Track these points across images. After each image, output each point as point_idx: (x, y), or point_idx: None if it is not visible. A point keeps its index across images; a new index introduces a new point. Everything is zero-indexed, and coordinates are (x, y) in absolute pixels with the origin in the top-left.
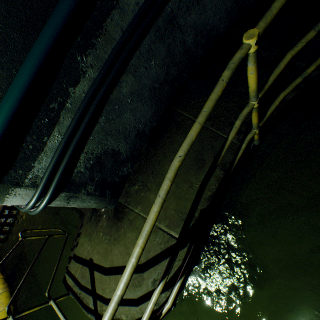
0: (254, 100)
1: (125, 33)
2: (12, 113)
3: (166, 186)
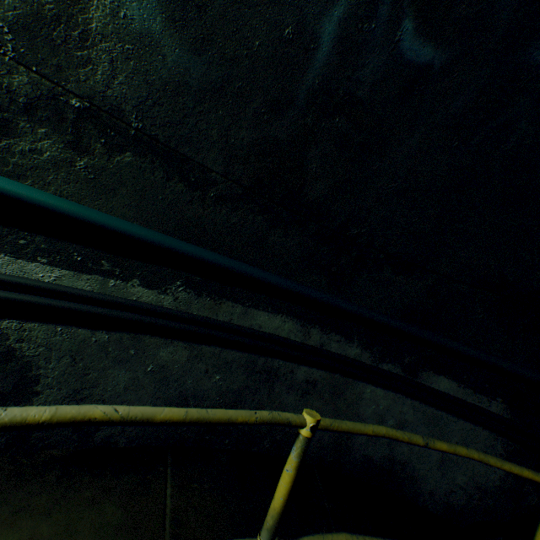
0: (264, 539)
1: (230, 324)
2: (82, 218)
3: (37, 412)
